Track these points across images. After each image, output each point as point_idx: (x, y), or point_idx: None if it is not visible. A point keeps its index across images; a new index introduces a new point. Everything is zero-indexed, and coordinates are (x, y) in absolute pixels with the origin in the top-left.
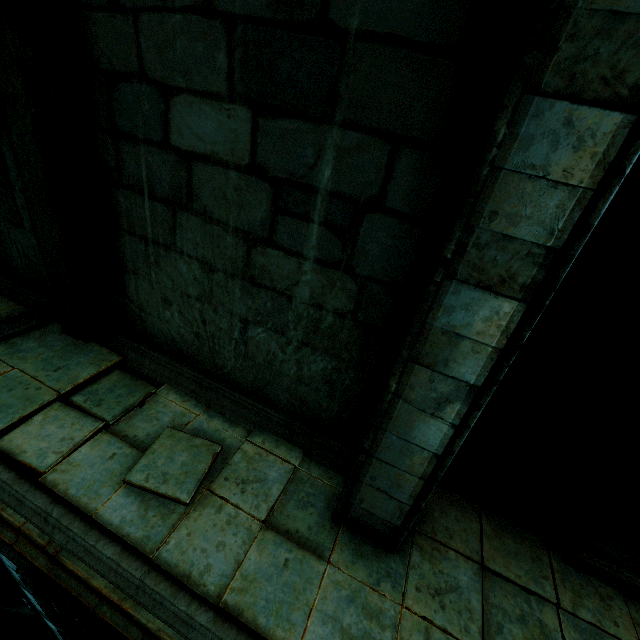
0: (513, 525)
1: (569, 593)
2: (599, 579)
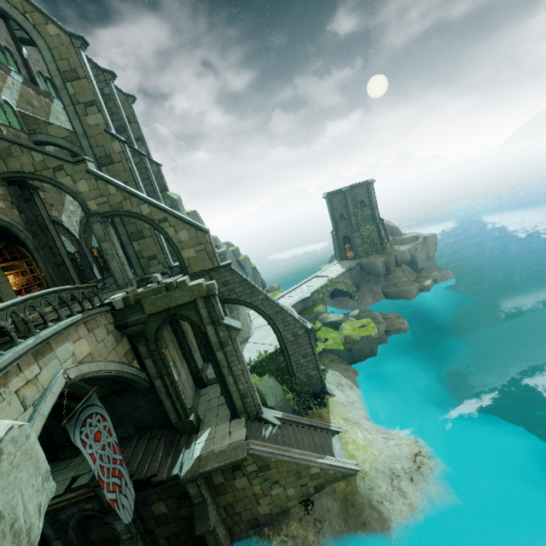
0: (52, 463)
1: (56, 468)
2: (68, 459)
